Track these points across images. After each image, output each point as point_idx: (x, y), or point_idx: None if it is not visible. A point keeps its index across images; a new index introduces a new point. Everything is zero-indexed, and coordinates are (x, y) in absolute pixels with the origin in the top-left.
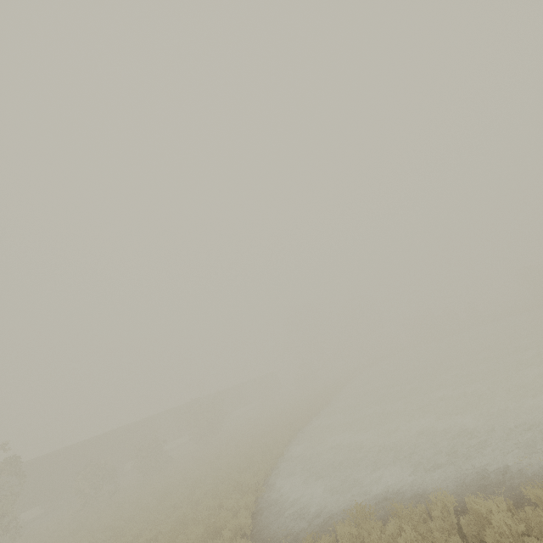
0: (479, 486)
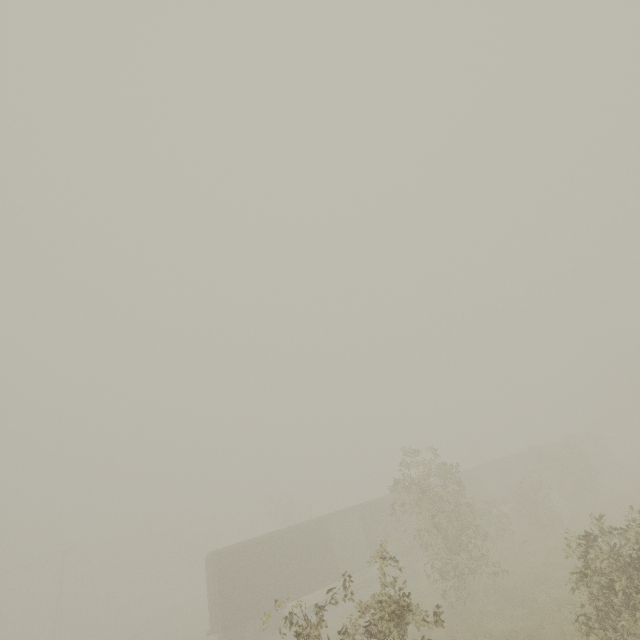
0: None
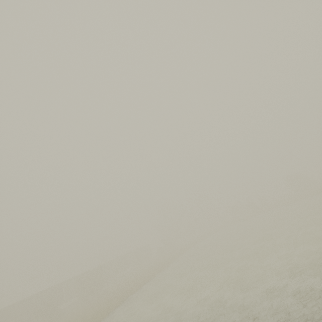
0: None
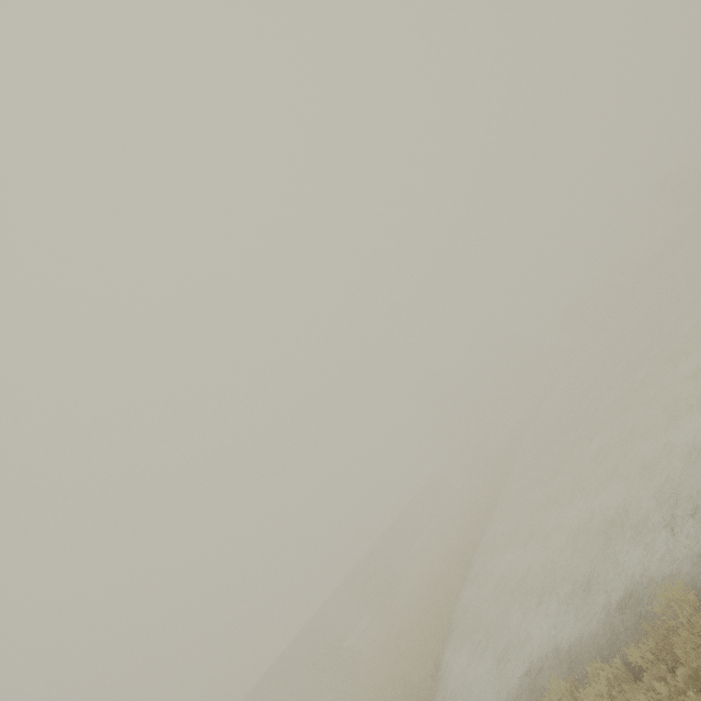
0: (615, 625)
